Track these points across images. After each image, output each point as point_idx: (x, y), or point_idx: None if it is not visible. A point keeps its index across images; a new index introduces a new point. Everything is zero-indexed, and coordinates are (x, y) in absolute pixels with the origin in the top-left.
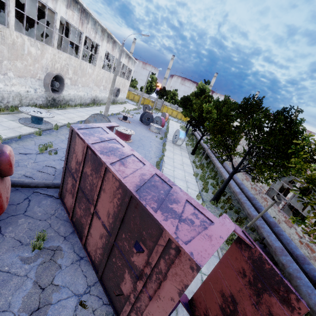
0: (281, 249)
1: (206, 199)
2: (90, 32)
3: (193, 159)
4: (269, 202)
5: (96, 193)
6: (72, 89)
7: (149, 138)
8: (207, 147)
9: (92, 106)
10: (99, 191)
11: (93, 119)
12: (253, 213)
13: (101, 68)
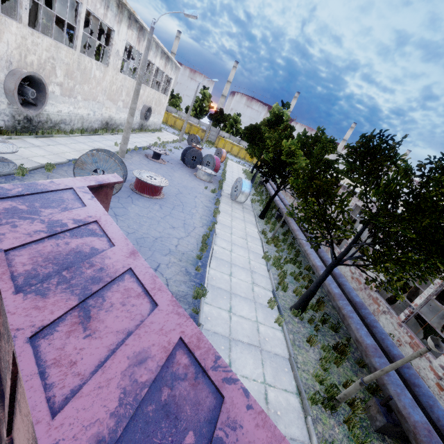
0: (426, 428)
1: (283, 305)
2: (95, 5)
3: (262, 227)
4: (382, 307)
5: (5, 400)
6: (64, 103)
7: (193, 191)
8: (284, 208)
9: (102, 134)
10: (12, 401)
11: (91, 158)
12: (366, 339)
13: (118, 72)
